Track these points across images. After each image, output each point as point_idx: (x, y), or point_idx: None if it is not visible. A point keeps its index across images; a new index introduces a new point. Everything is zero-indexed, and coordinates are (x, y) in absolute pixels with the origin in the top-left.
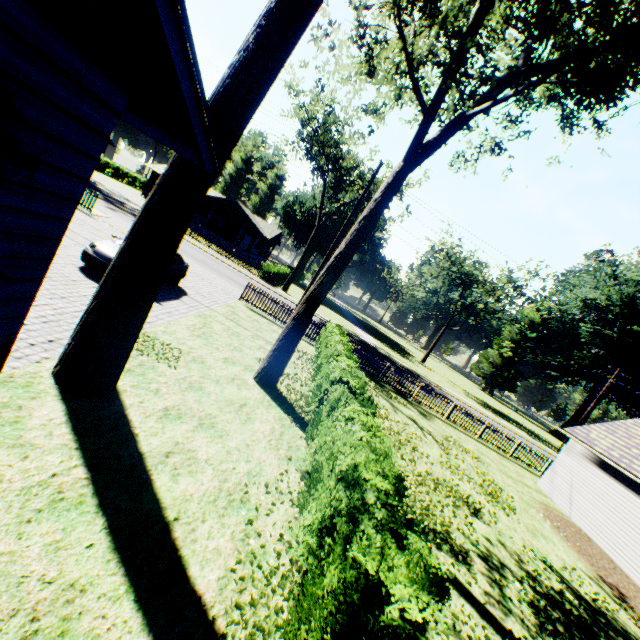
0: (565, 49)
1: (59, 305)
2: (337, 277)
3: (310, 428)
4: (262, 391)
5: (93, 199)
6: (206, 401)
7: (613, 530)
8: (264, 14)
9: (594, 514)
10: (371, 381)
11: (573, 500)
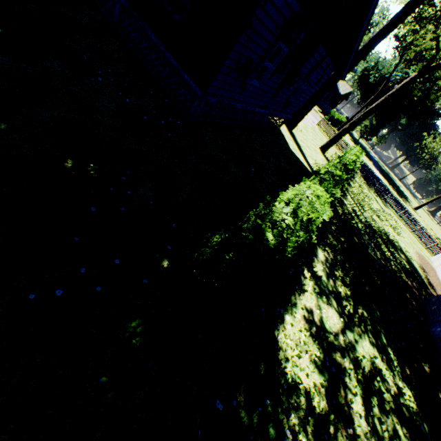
0: None
1: None
2: (366, 117)
3: None
4: (320, 152)
5: None
6: (307, 144)
7: None
8: (373, 36)
9: None
10: (364, 181)
11: None
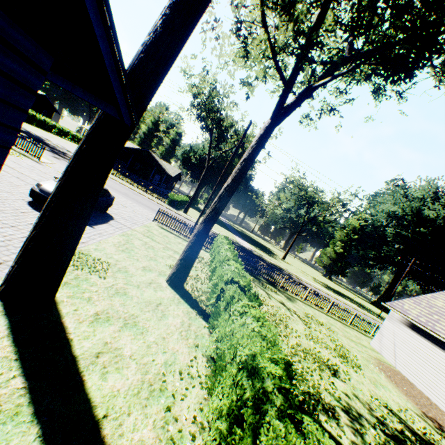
0: (376, 43)
1: (8, 233)
2: (226, 203)
3: (211, 319)
4: (173, 291)
5: (41, 150)
6: (129, 304)
7: (426, 375)
8: (168, 5)
9: (412, 364)
10: (251, 276)
11: (396, 354)
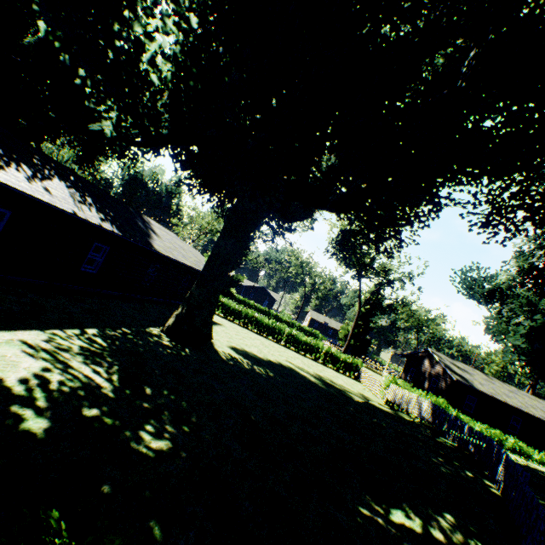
0: None
1: None
2: None
3: None
4: None
5: None
6: None
7: None
8: None
9: None
10: None
11: None
